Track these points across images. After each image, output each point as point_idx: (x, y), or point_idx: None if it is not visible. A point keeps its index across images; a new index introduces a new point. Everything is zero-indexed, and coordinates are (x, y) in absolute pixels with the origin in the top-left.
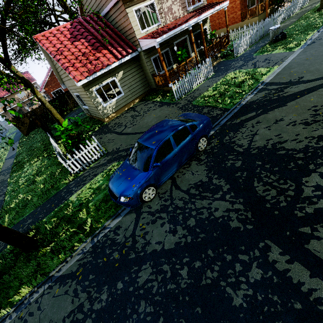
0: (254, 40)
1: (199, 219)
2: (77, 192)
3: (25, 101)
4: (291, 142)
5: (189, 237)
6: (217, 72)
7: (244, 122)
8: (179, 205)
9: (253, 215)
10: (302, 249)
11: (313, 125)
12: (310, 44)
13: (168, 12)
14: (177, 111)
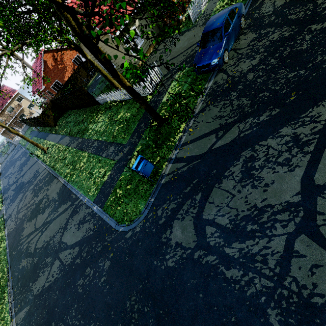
0: None
1: (265, 47)
2: (165, 96)
3: (16, 115)
4: None
5: (265, 54)
6: None
7: (262, 2)
8: (248, 52)
9: (295, 26)
10: (325, 18)
11: None
12: None
13: None
14: (201, 27)
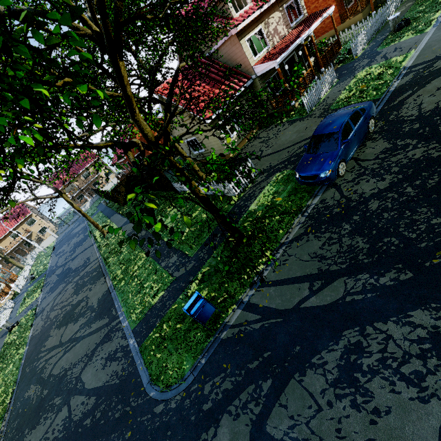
0: (370, 36)
1: (401, 165)
2: (253, 203)
3: (91, 182)
4: None
5: (399, 176)
6: (341, 78)
7: (403, 101)
8: (375, 167)
9: None
10: None
11: None
12: None
13: (274, 34)
14: (317, 120)
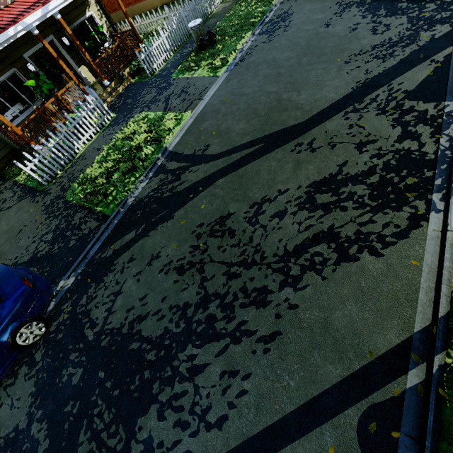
0: (179, 40)
1: None
2: None
3: None
4: (152, 318)
5: None
6: (119, 113)
7: (115, 258)
8: None
9: None
10: None
11: (186, 275)
12: (238, 62)
13: None
14: (40, 216)
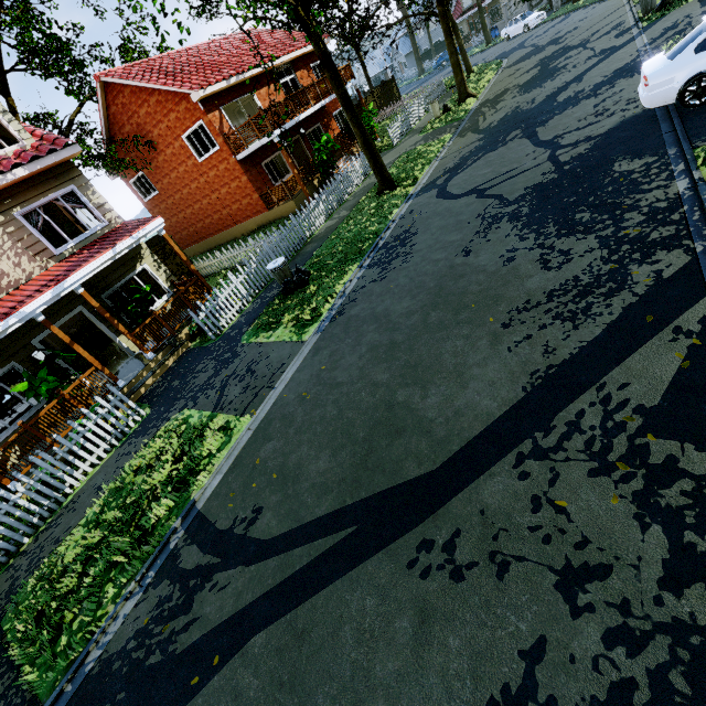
0: (263, 279)
1: None
2: None
3: None
4: None
5: None
6: (154, 408)
7: None
8: None
9: None
10: None
11: None
12: (335, 316)
13: None
14: None
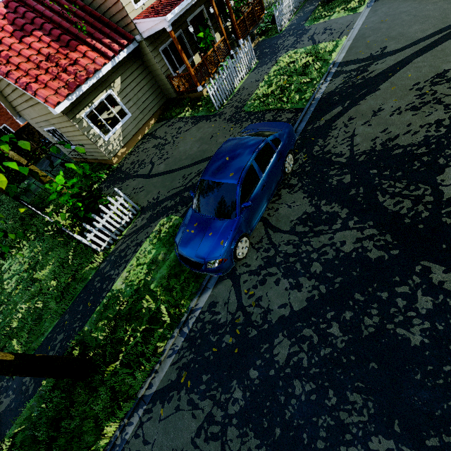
0: (298, 3)
1: (325, 262)
2: (121, 275)
3: None
4: (404, 135)
5: (322, 287)
6: (261, 59)
7: (331, 123)
8: (289, 251)
9: (393, 237)
10: None
11: (424, 109)
12: None
13: None
14: (226, 125)
